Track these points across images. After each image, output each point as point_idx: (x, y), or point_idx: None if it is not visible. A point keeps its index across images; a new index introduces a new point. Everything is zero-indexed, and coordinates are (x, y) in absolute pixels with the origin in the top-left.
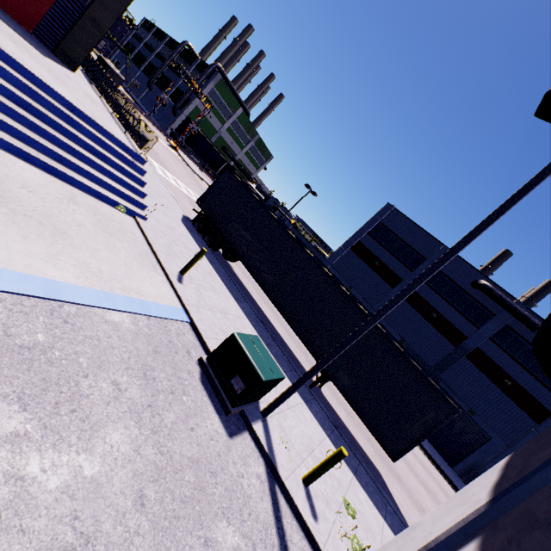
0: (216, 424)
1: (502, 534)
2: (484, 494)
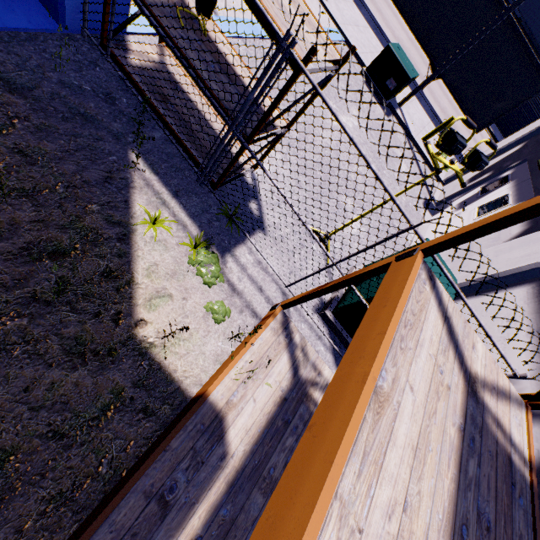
0: (380, 110)
1: (539, 136)
2: (539, 124)
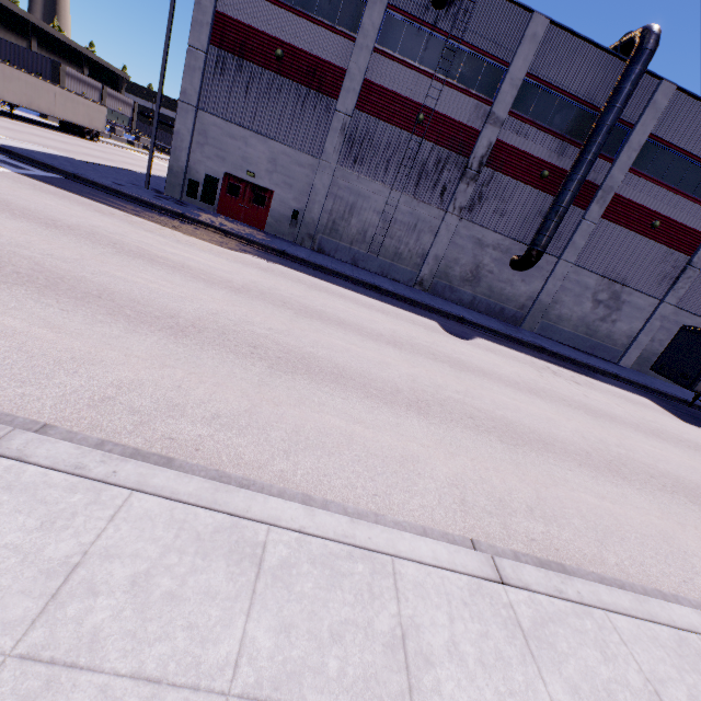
0: None
1: None
2: None
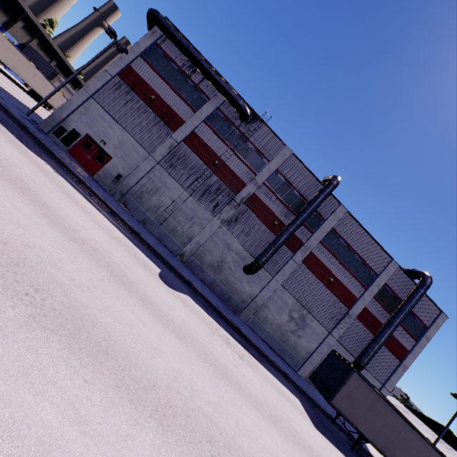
0: None
1: None
2: None
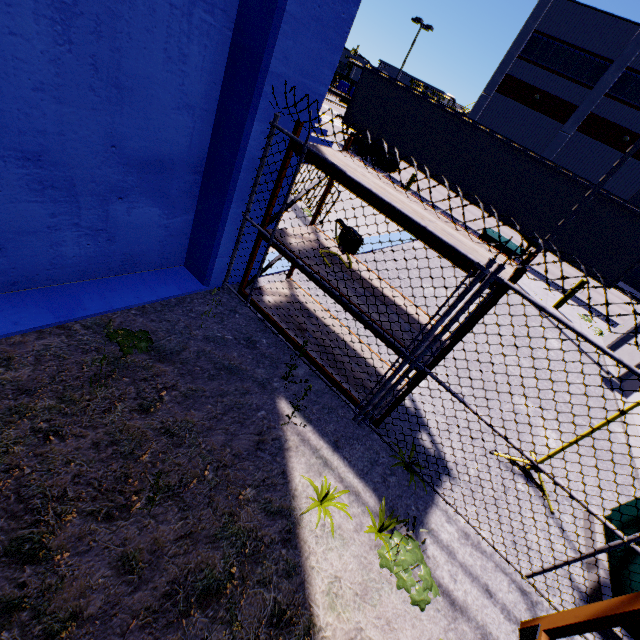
0: None
1: None
2: None
